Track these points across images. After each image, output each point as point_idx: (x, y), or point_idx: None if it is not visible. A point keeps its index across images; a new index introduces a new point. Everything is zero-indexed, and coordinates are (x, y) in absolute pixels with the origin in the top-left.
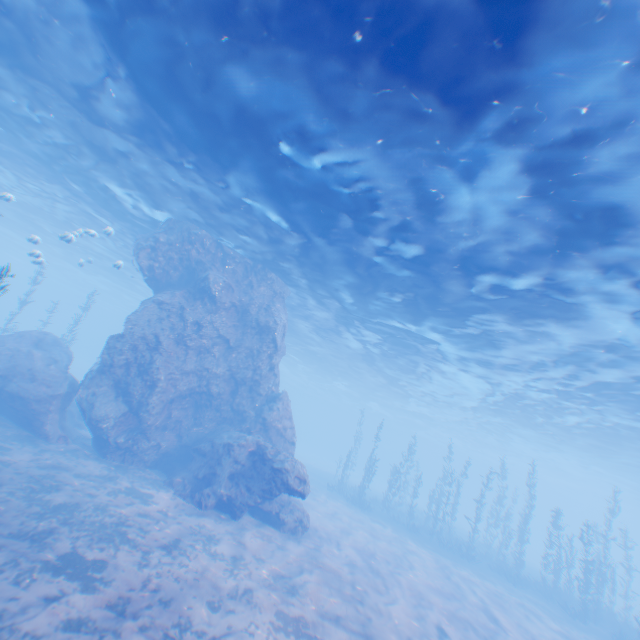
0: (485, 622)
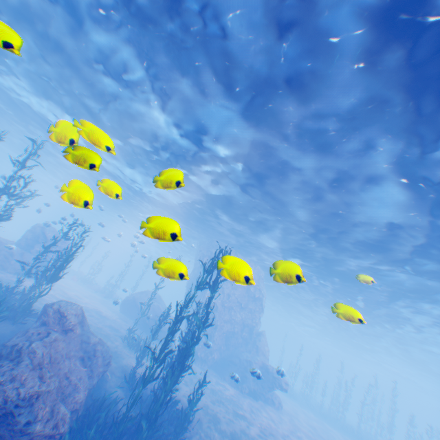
0: None
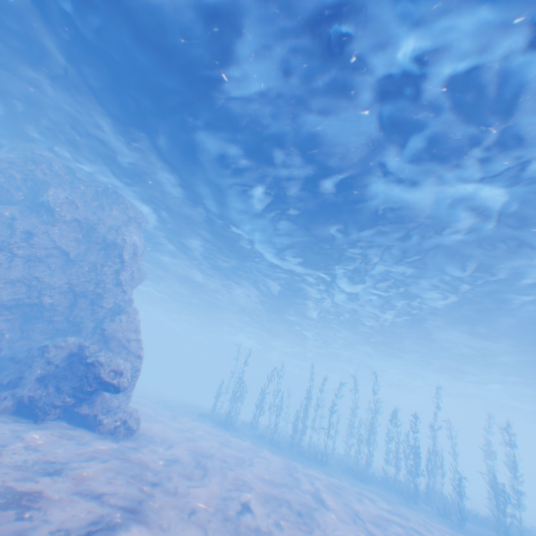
0: (308, 502)
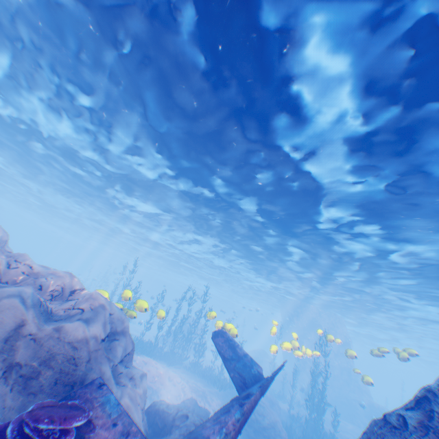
0: None
